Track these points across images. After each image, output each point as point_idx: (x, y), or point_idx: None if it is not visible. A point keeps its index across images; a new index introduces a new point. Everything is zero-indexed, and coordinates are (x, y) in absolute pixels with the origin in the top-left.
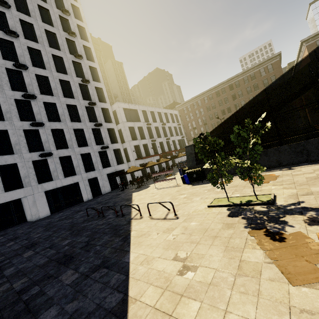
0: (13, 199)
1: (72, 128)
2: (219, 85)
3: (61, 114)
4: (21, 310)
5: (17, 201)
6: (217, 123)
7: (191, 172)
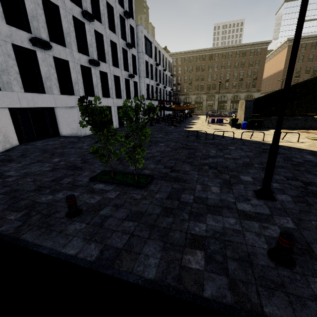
0: (67, 106)
1: (109, 38)
2: (215, 49)
3: (101, 13)
4: (316, 163)
5: (50, 110)
6: (200, 86)
7: (255, 121)
